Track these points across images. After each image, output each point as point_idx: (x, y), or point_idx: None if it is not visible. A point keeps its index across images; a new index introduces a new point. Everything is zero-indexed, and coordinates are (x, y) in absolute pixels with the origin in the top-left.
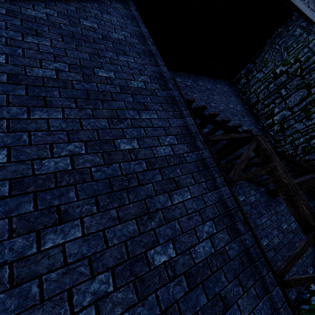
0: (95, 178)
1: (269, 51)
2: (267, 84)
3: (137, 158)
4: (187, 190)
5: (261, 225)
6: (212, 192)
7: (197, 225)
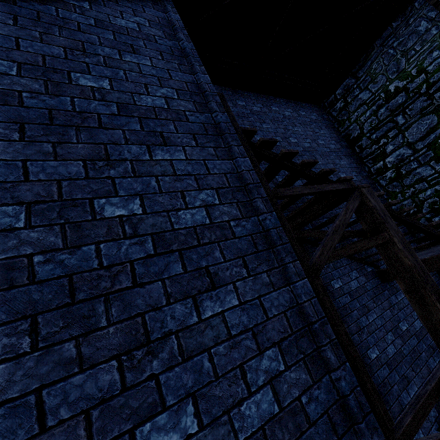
0: (39, 277)
1: (379, 58)
2: (375, 108)
3: (136, 233)
4: (231, 290)
5: (368, 327)
6: (280, 291)
7: (248, 358)
